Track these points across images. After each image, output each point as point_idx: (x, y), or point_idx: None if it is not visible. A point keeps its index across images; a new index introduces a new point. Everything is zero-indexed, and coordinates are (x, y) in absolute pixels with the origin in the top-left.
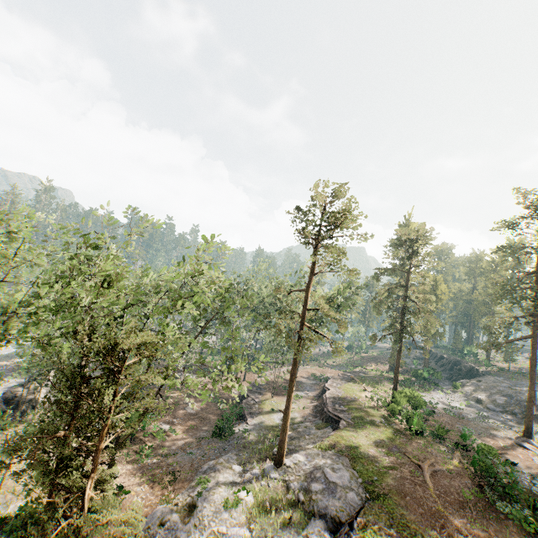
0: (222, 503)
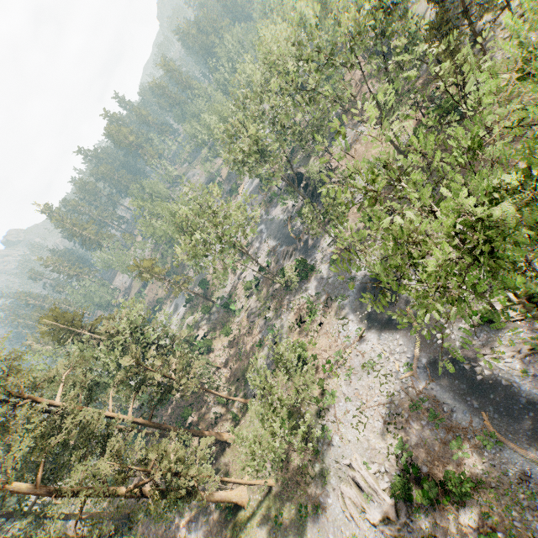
0: (491, 19)
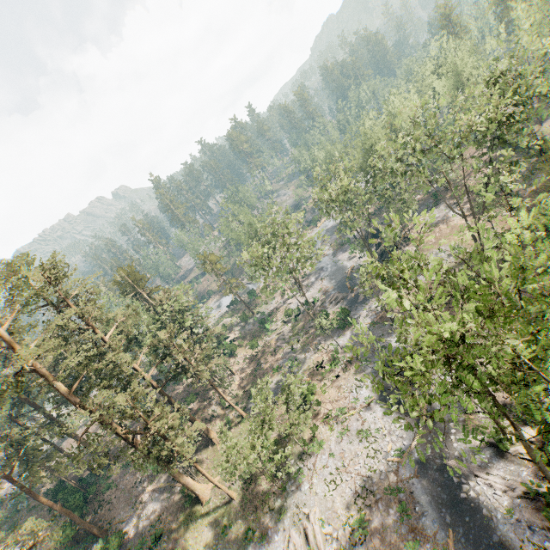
0: None
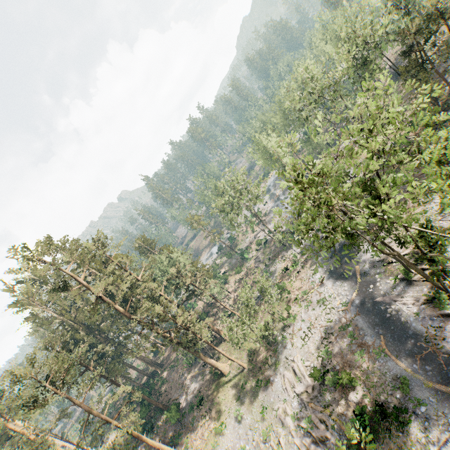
0: None
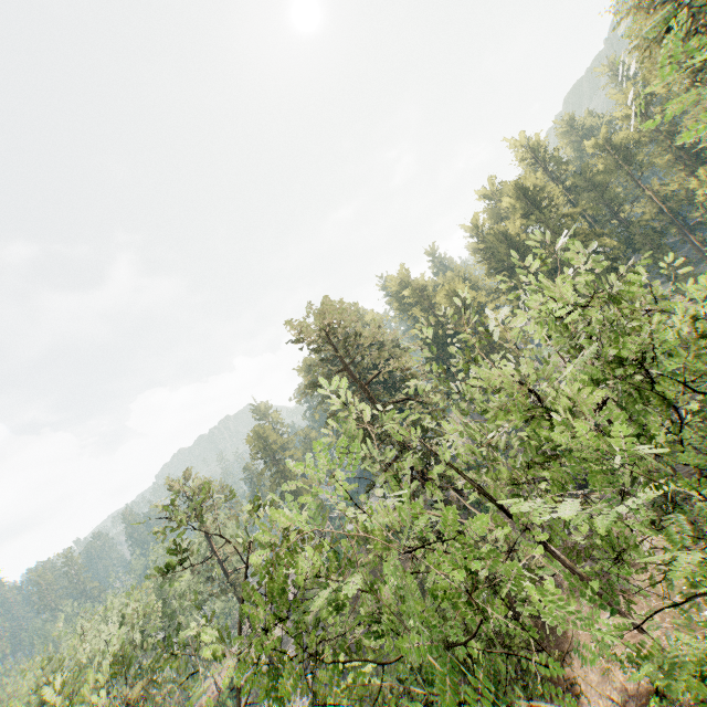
0: None
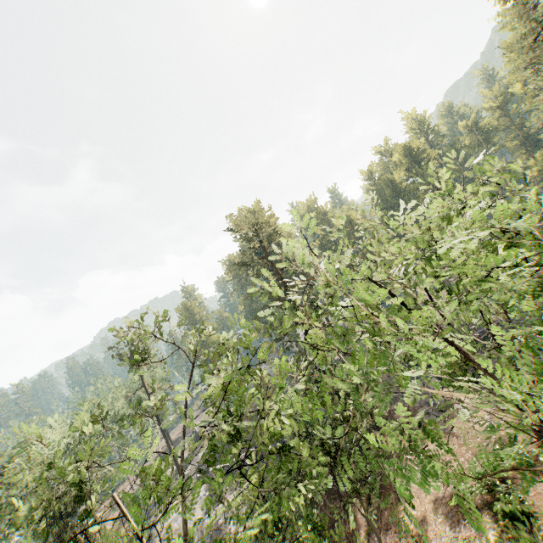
0: None
